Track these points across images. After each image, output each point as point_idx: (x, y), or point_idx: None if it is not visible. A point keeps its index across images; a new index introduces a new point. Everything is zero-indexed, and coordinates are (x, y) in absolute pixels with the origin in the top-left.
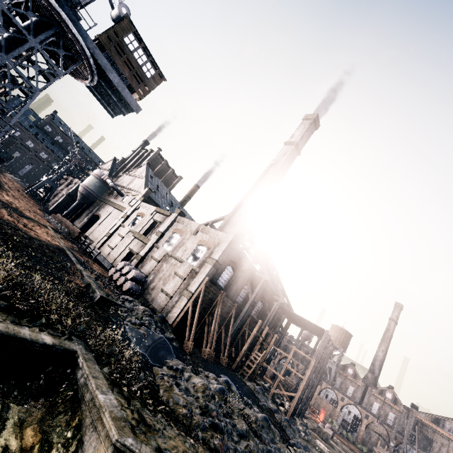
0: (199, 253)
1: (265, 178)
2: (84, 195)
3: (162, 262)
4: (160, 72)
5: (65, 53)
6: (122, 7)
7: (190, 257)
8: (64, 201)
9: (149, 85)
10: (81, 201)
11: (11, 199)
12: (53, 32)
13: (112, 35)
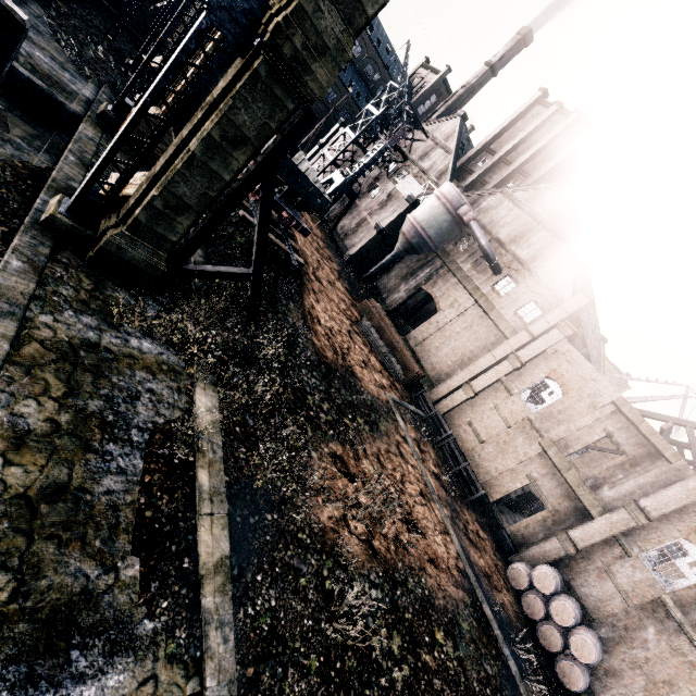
0: None
1: None
2: (413, 245)
3: (642, 613)
4: None
5: None
6: None
7: None
8: (370, 243)
9: None
10: (402, 253)
11: (323, 307)
12: None
13: None
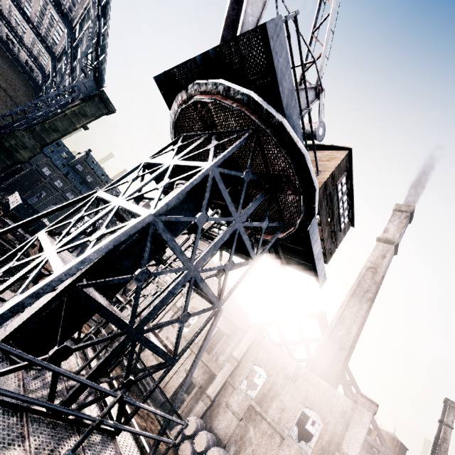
0: (309, 423)
1: (362, 286)
2: None
3: (246, 421)
4: (350, 216)
5: (267, 224)
6: (319, 126)
7: (294, 427)
8: None
9: (338, 239)
10: None
11: None
12: (264, 195)
13: (328, 183)
